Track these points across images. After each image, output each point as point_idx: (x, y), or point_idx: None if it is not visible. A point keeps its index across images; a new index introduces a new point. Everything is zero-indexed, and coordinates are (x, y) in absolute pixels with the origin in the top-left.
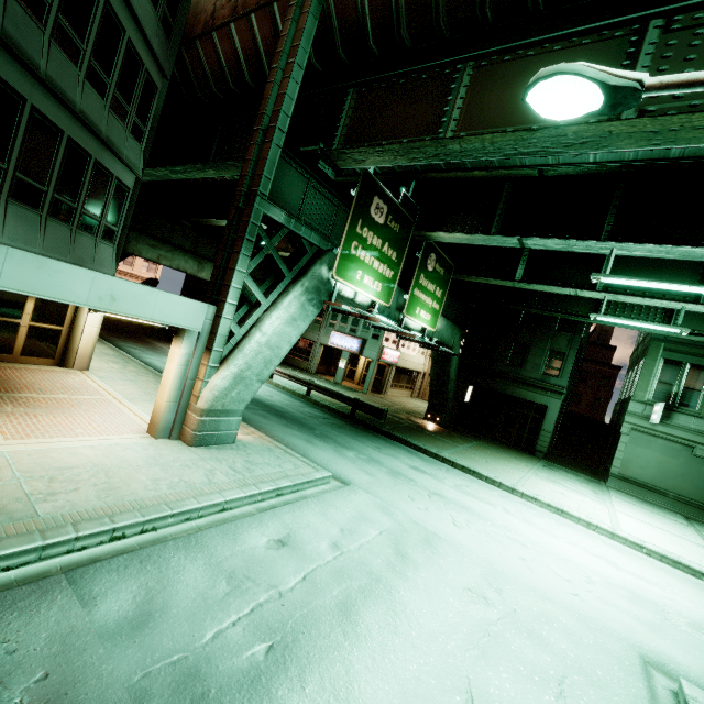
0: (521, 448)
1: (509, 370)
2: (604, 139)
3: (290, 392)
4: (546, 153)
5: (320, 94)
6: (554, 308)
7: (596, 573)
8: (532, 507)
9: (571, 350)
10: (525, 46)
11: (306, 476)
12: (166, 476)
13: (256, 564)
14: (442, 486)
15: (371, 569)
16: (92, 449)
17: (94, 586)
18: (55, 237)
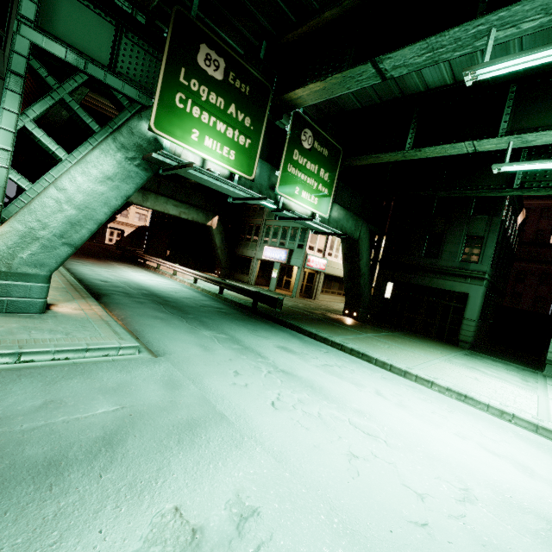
0: (445, 339)
1: (425, 261)
2: None
3: (207, 292)
4: None
5: None
6: (463, 187)
7: (486, 483)
8: (423, 391)
9: (490, 232)
10: None
11: (89, 344)
12: None
13: None
14: (302, 365)
15: None
16: None
17: None
18: None
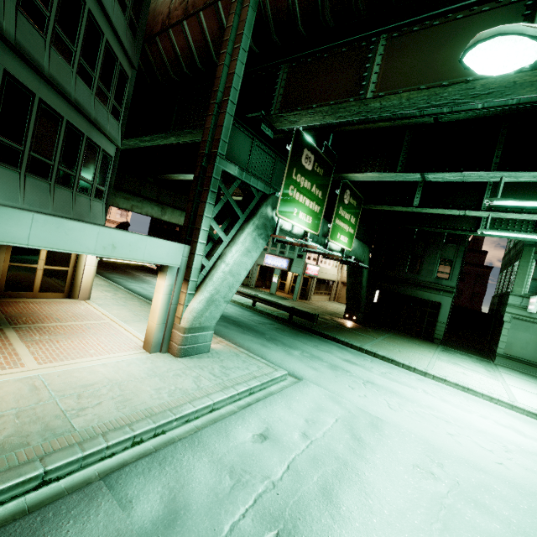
0: (422, 336)
1: (408, 276)
2: (508, 88)
3: (240, 304)
4: (454, 104)
5: (257, 71)
6: (443, 226)
7: (510, 442)
8: (444, 387)
9: (457, 257)
10: (430, 18)
11: (269, 376)
12: (165, 385)
13: (249, 458)
14: (372, 375)
15: (337, 454)
16: (105, 366)
17: (127, 490)
18: (61, 199)
